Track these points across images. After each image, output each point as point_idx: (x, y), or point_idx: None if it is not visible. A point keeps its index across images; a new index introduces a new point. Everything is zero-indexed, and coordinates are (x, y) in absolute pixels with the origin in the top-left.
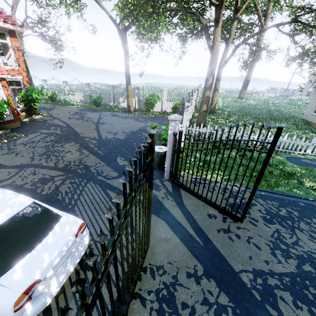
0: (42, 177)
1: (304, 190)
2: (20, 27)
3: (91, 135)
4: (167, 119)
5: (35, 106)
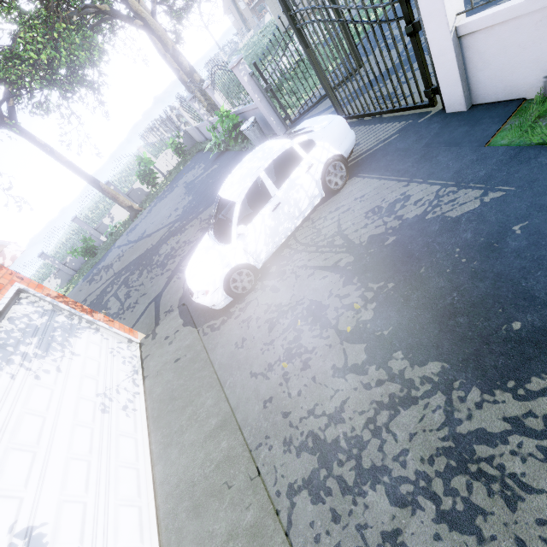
0: None
1: (361, 34)
2: None
3: (161, 234)
4: (186, 166)
5: None
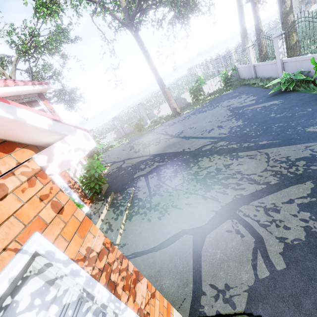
0: (299, 206)
1: None
2: (46, 84)
3: (200, 143)
4: (227, 93)
5: (100, 159)
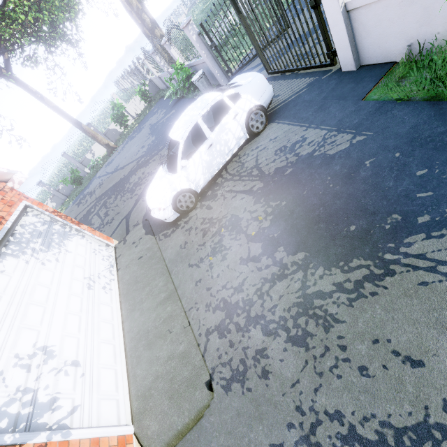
0: None
1: None
2: None
3: (131, 167)
4: (151, 111)
5: None
